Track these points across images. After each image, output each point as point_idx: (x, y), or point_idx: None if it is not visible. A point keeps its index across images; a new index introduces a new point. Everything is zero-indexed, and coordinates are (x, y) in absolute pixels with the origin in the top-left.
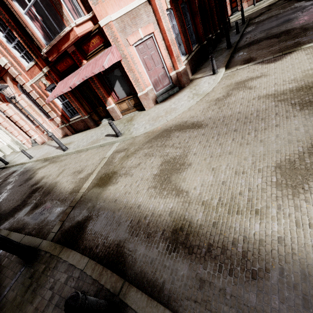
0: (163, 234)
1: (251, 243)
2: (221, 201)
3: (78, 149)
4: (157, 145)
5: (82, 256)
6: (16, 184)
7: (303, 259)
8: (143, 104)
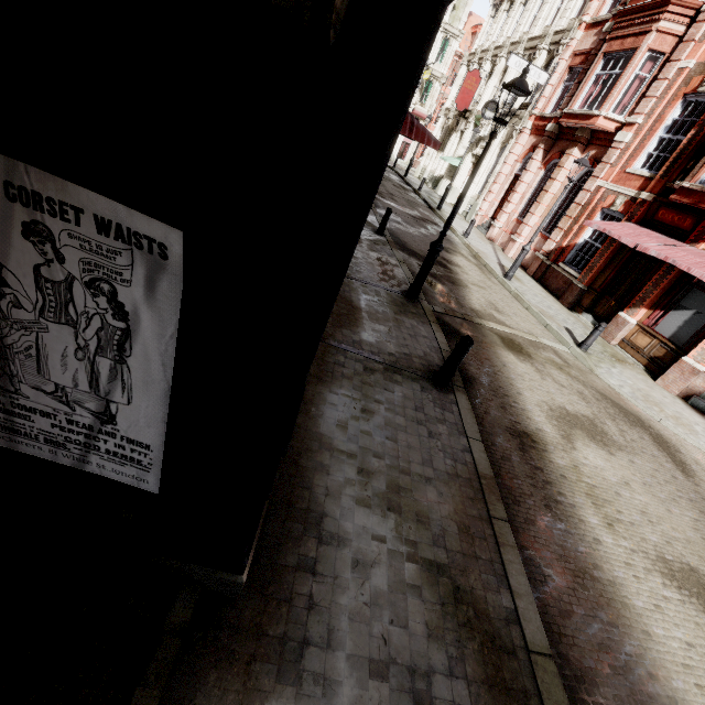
0: (515, 423)
1: (572, 510)
2: (593, 487)
3: (520, 295)
4: (607, 407)
5: (447, 345)
6: (431, 238)
7: (595, 557)
8: (666, 372)
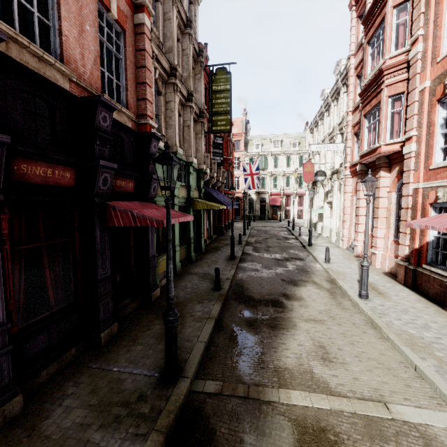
0: None
1: None
2: None
3: (374, 319)
4: None
5: None
6: (283, 275)
7: None
8: None
